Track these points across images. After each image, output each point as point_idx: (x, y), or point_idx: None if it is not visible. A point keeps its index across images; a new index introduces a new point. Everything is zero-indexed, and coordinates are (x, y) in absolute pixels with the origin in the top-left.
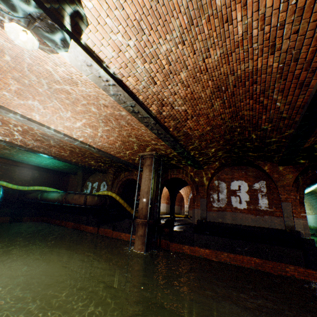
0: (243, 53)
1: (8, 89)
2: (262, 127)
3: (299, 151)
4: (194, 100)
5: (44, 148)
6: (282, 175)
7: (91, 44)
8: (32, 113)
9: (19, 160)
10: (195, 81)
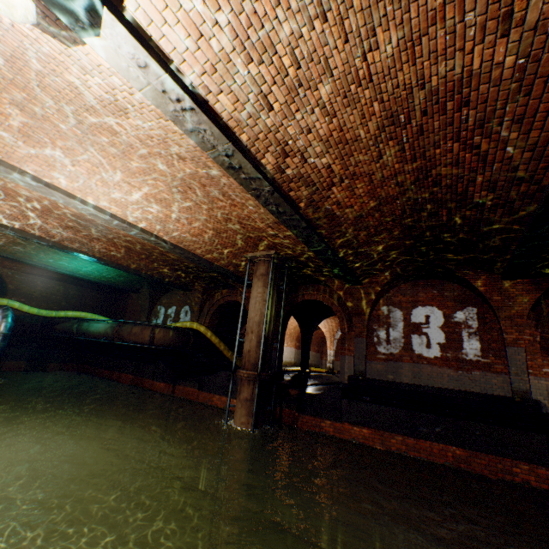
0: (445, 36)
1: (5, 125)
2: (475, 201)
3: (545, 250)
4: (345, 144)
5: (81, 243)
6: (509, 296)
7: (144, 21)
8: (52, 173)
9: (40, 264)
10: (347, 104)
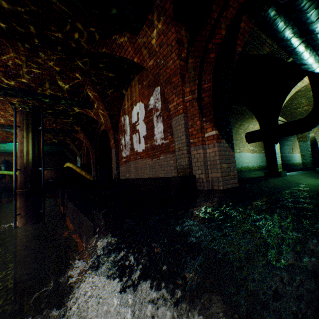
0: None
1: None
2: None
3: None
4: None
5: None
6: (157, 52)
7: None
8: None
9: (1, 151)
10: None
